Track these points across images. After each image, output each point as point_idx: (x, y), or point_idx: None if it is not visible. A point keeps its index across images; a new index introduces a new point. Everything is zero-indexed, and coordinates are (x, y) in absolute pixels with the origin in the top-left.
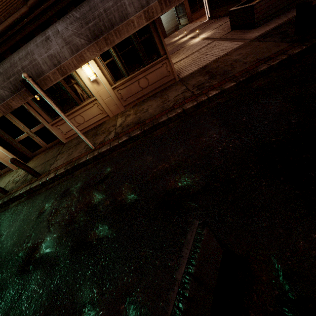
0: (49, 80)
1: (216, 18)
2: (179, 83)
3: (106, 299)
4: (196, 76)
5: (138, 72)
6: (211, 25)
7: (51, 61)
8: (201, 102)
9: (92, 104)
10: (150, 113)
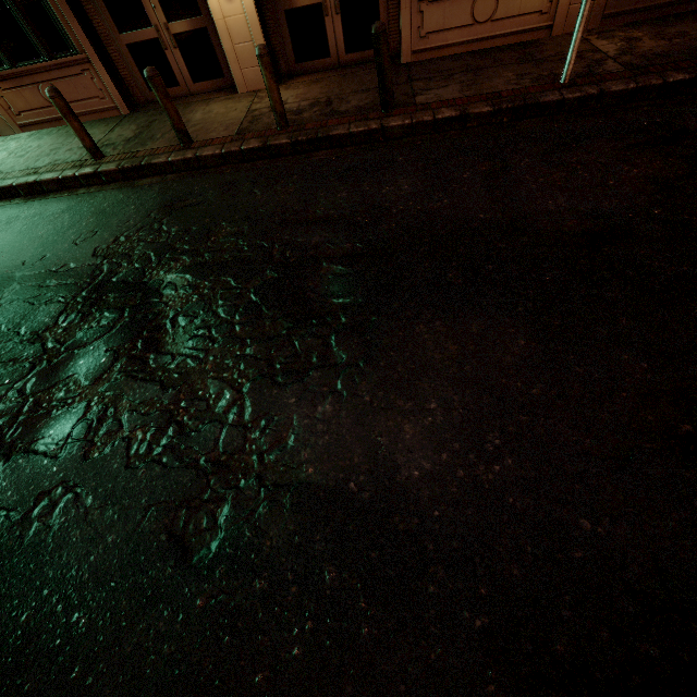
0: None
1: None
2: None
3: None
4: None
5: None
6: None
7: None
8: None
9: None
10: None
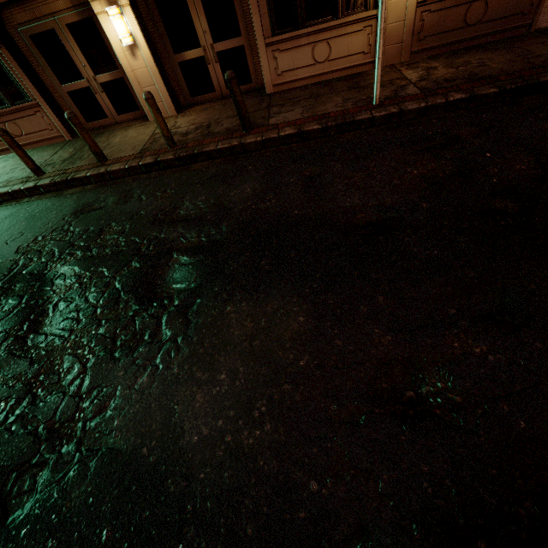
0: None
1: None
2: (542, 35)
3: None
4: None
5: None
6: None
7: None
8: None
9: (362, 25)
10: (499, 68)
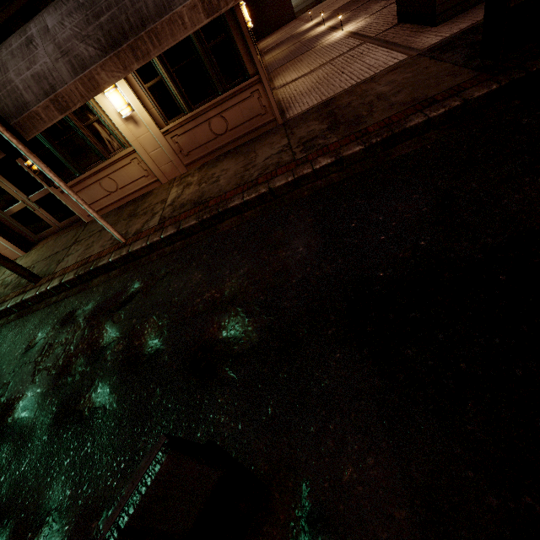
0: (40, 120)
1: None
2: (282, 129)
3: (78, 508)
4: (311, 119)
5: (208, 106)
6: (370, 4)
7: (38, 86)
8: (302, 177)
9: (128, 159)
10: (221, 186)
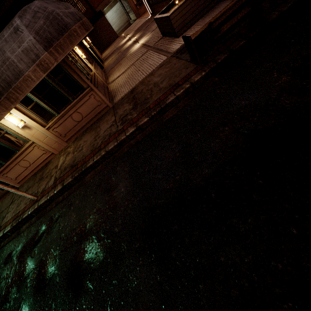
0: None
1: (156, 14)
2: (112, 111)
3: None
4: (125, 102)
5: (67, 109)
6: (151, 26)
7: None
8: (122, 141)
9: (31, 147)
10: (83, 153)
